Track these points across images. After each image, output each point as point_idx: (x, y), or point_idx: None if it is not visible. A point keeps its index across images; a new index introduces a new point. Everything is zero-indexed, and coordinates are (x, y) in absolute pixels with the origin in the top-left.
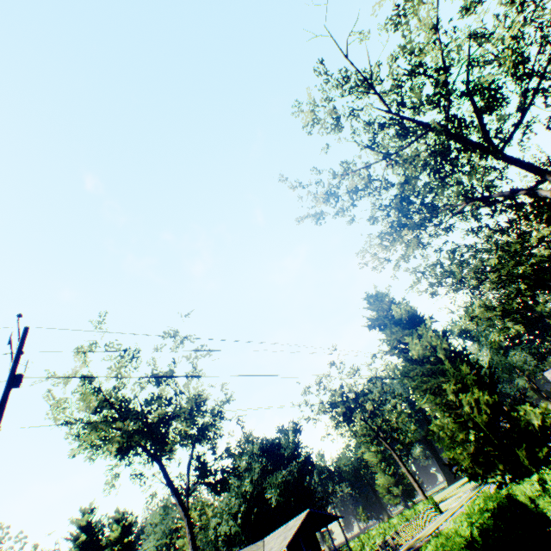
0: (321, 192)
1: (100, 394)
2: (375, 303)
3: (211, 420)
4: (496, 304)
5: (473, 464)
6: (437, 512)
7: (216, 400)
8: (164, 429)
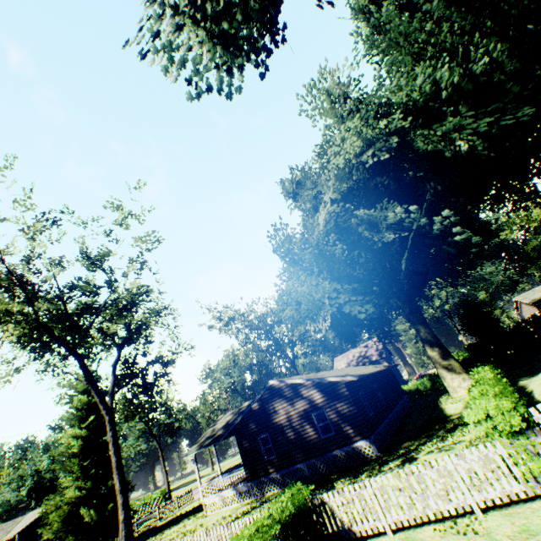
0: None
1: None
2: (71, 386)
3: None
4: (267, 346)
5: (58, 534)
6: (163, 501)
7: None
8: None
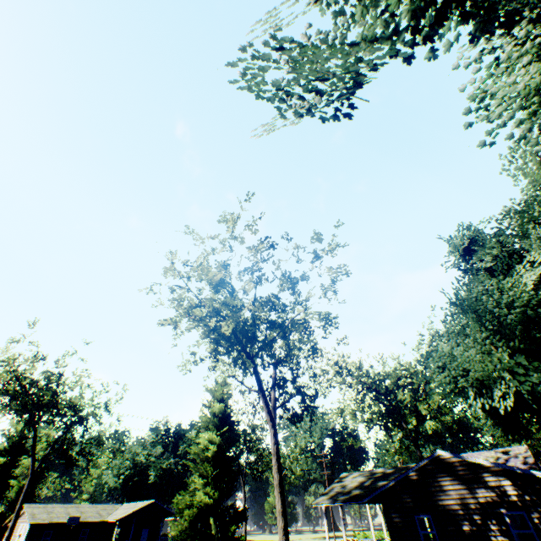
0: (163, 320)
1: (12, 374)
2: (211, 391)
3: (93, 412)
4: (375, 412)
5: (180, 535)
6: None
7: (117, 394)
8: (36, 416)
